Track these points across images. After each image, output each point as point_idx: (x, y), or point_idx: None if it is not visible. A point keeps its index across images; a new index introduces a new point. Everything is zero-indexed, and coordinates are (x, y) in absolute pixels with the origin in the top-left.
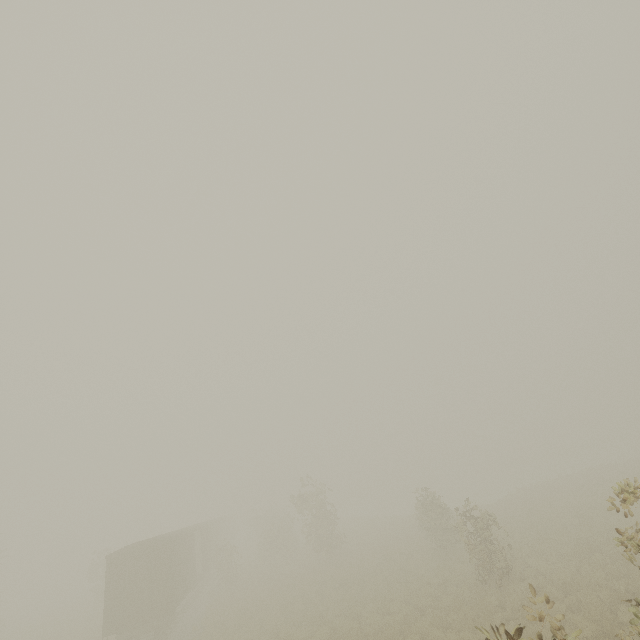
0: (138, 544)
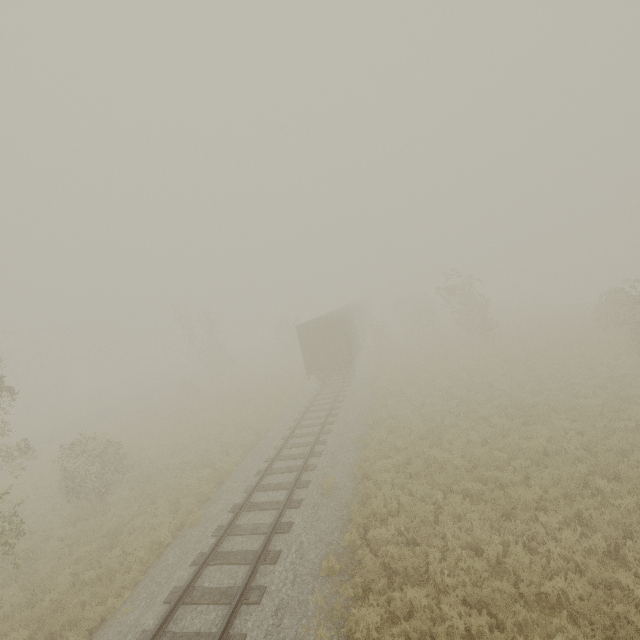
0: (317, 320)
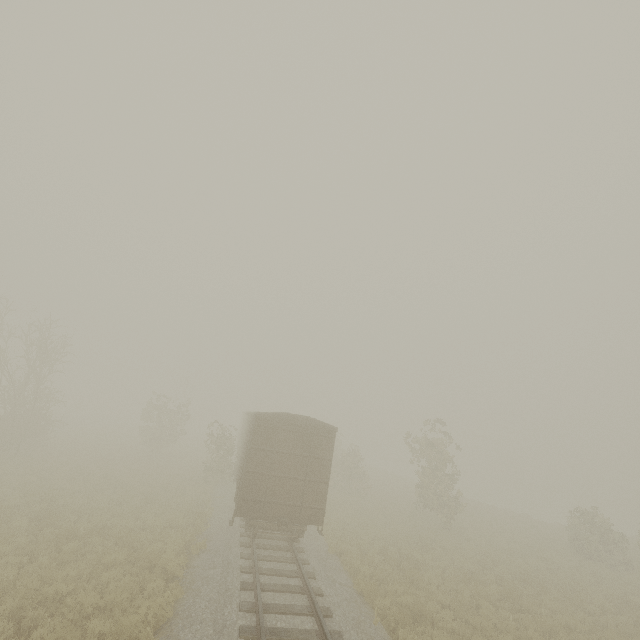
0: (298, 417)
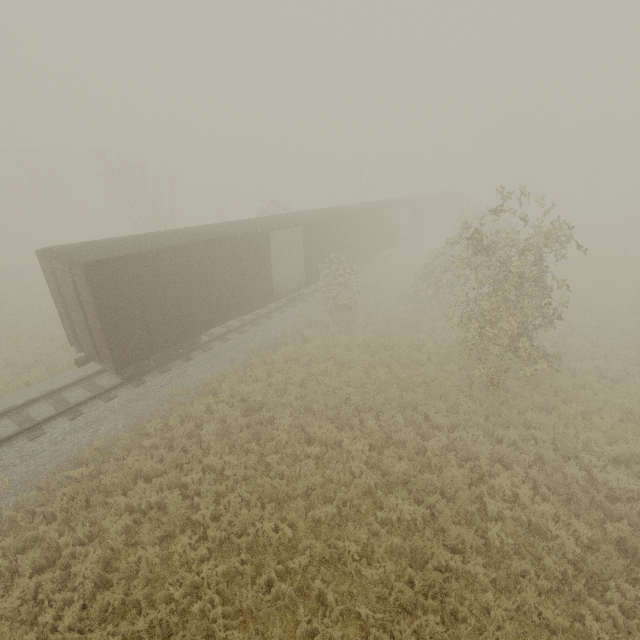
0: (55, 252)
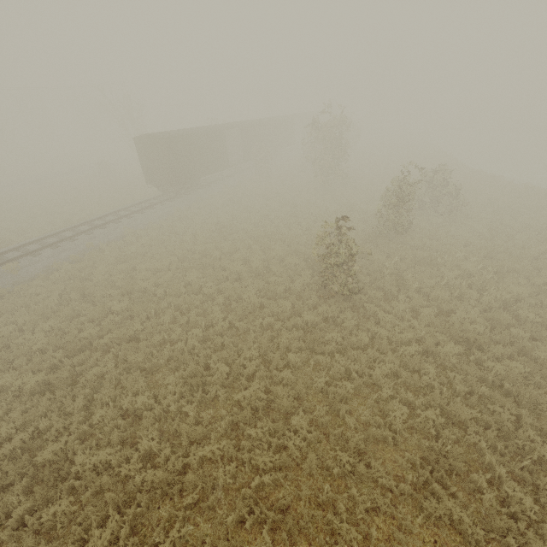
0: (147, 136)
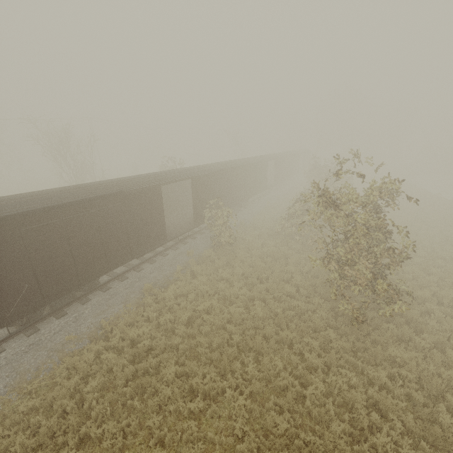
0: None
